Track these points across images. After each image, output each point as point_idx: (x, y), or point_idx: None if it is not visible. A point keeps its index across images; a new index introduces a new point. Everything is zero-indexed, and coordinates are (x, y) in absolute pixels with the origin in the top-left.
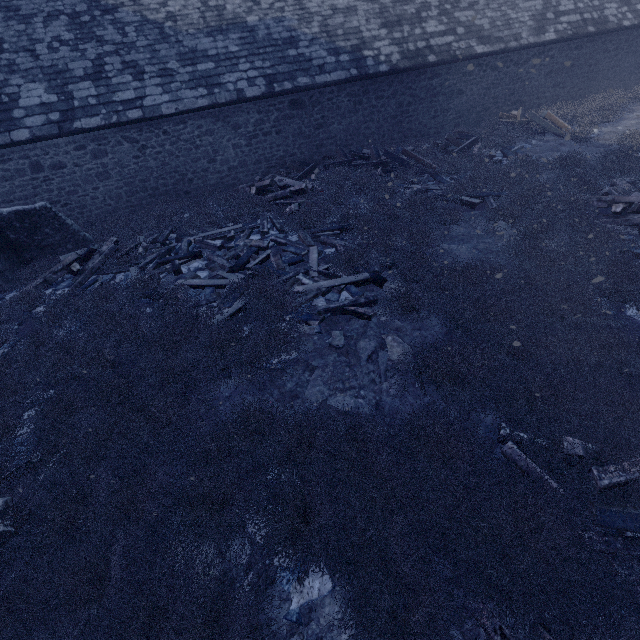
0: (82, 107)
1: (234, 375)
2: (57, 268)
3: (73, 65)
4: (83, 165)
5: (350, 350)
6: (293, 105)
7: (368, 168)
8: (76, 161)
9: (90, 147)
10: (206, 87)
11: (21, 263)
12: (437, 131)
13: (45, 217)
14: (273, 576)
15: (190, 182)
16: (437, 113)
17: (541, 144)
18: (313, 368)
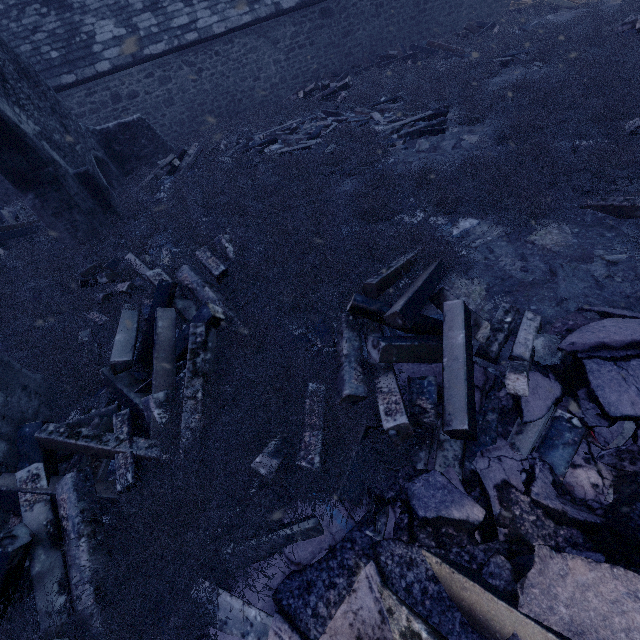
0: (147, 36)
1: (348, 180)
2: (162, 164)
3: (132, 0)
4: (152, 93)
5: (437, 146)
6: (323, 14)
7: (398, 63)
8: (146, 89)
9: (157, 74)
10: (247, 5)
11: (124, 175)
12: (453, 29)
13: (141, 128)
14: (434, 228)
15: (239, 103)
16: (451, 9)
17: (556, 17)
18: (410, 162)
